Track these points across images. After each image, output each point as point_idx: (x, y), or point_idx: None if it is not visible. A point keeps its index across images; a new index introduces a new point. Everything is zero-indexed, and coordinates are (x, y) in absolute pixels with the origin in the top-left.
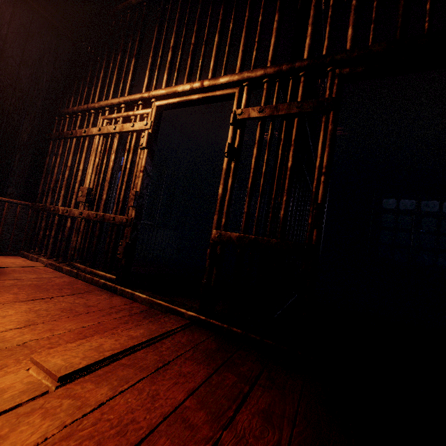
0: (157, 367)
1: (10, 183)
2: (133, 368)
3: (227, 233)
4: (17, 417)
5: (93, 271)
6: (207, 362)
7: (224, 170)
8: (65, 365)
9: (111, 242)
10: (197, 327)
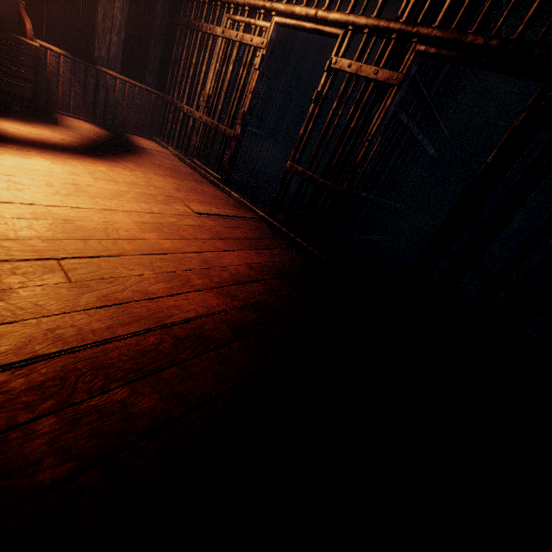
0: (235, 226)
1: (147, 71)
2: (224, 222)
3: (296, 167)
4: (185, 217)
5: (206, 169)
6: (259, 234)
7: (309, 114)
8: (197, 210)
9: (221, 149)
10: (263, 222)
